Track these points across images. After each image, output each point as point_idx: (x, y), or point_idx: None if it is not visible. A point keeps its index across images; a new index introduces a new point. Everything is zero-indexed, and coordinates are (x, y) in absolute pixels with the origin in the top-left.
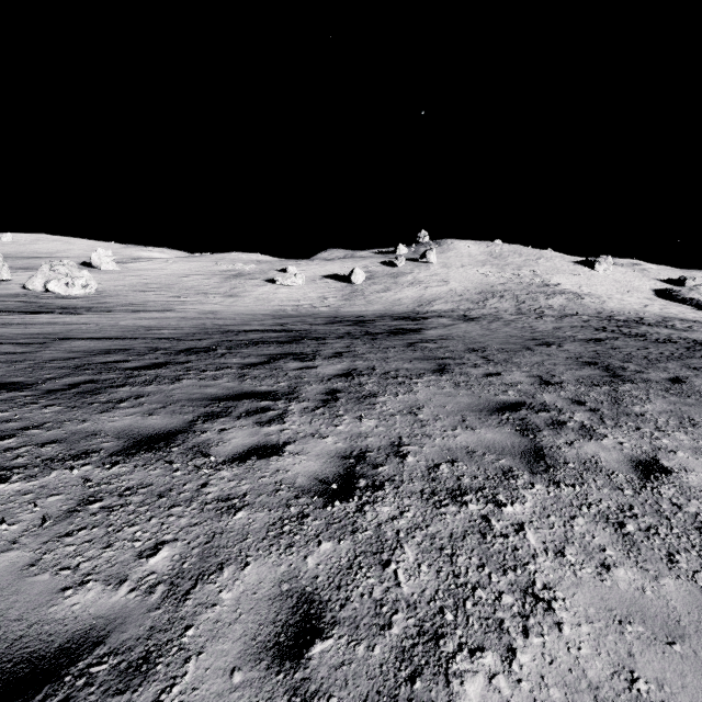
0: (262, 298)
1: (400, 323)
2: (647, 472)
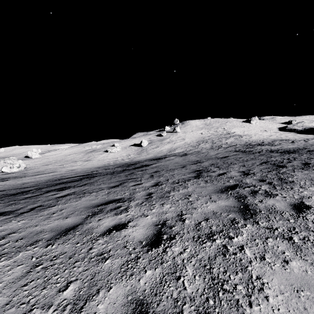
0: (101, 159)
1: (150, 162)
2: (111, 230)
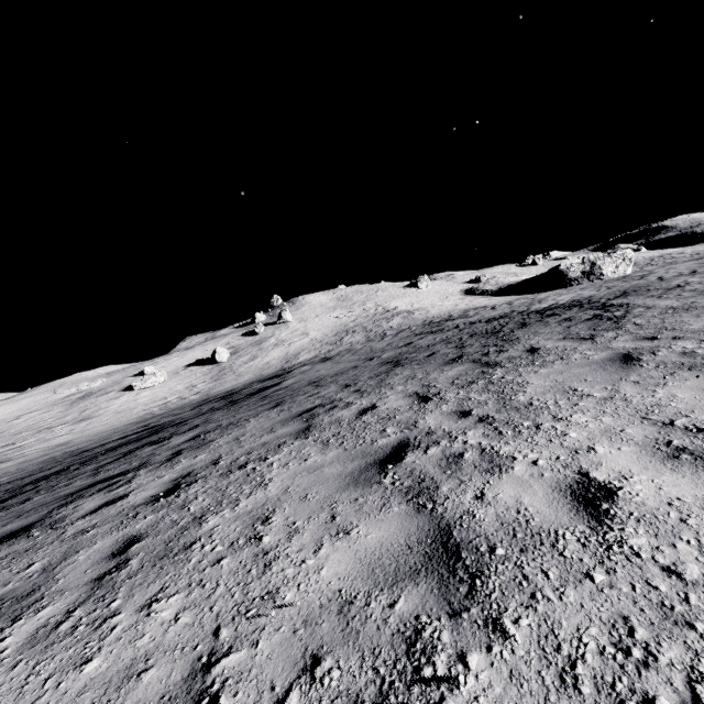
0: (122, 410)
1: (266, 383)
2: (364, 412)
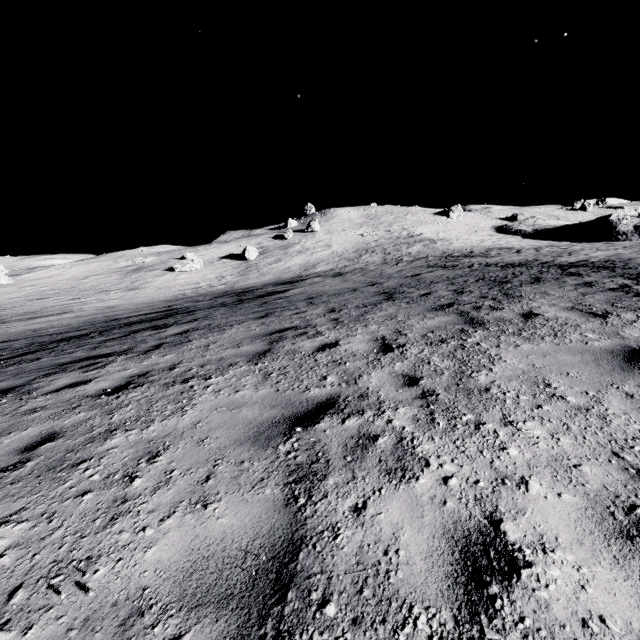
0: (163, 287)
1: (278, 287)
2: (323, 348)
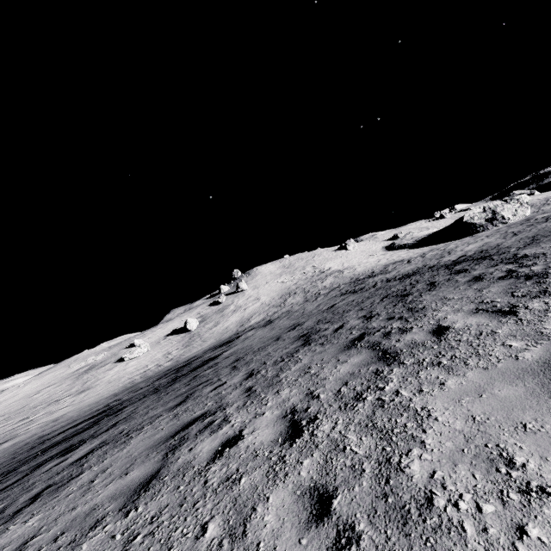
0: (113, 379)
1: (215, 351)
2: (221, 451)
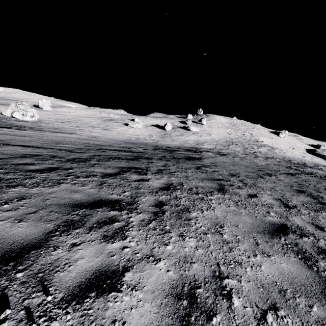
0: (121, 132)
1: (189, 153)
2: None
